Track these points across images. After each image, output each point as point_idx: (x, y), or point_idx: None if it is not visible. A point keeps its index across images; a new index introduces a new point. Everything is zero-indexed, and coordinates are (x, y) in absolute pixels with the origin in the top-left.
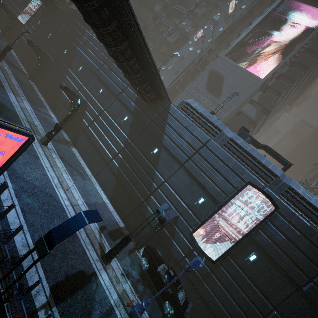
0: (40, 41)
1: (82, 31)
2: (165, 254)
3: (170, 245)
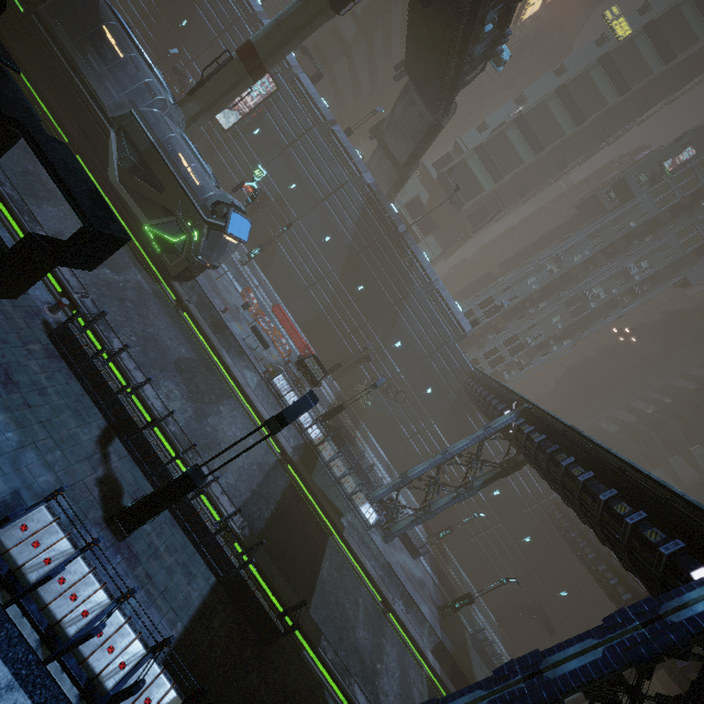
0: None
1: None
2: None
3: None
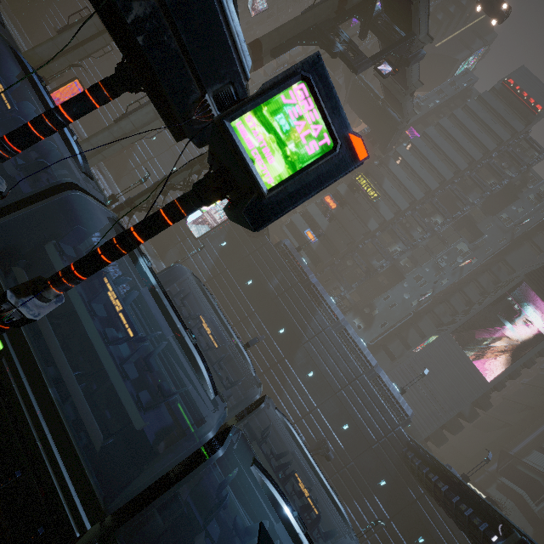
0: (231, 287)
1: (312, 308)
2: None
3: None
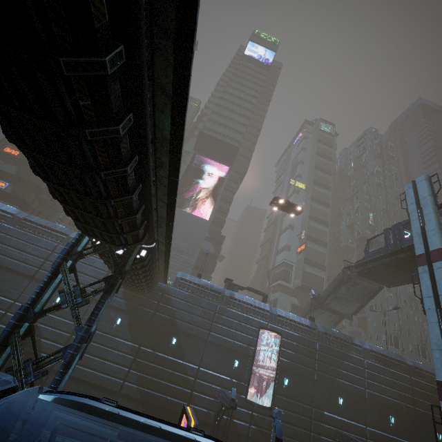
0: None
1: None
2: (234, 440)
3: (234, 426)
